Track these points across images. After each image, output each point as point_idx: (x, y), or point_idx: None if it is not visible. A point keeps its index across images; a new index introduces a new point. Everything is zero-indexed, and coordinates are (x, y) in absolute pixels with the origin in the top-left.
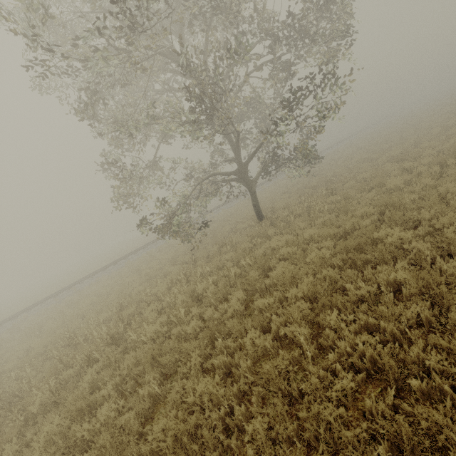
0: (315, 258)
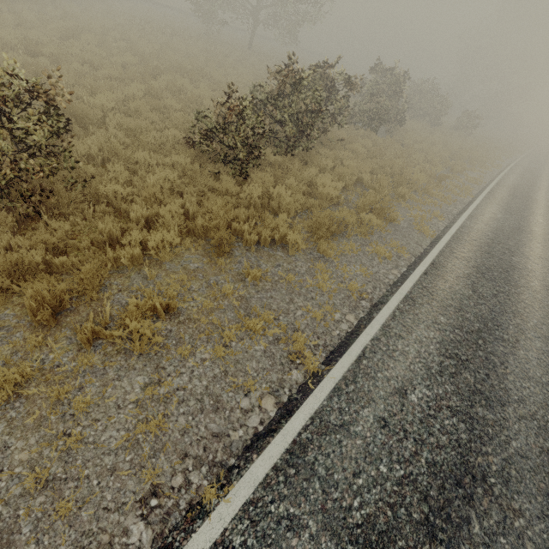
0: (265, 64)
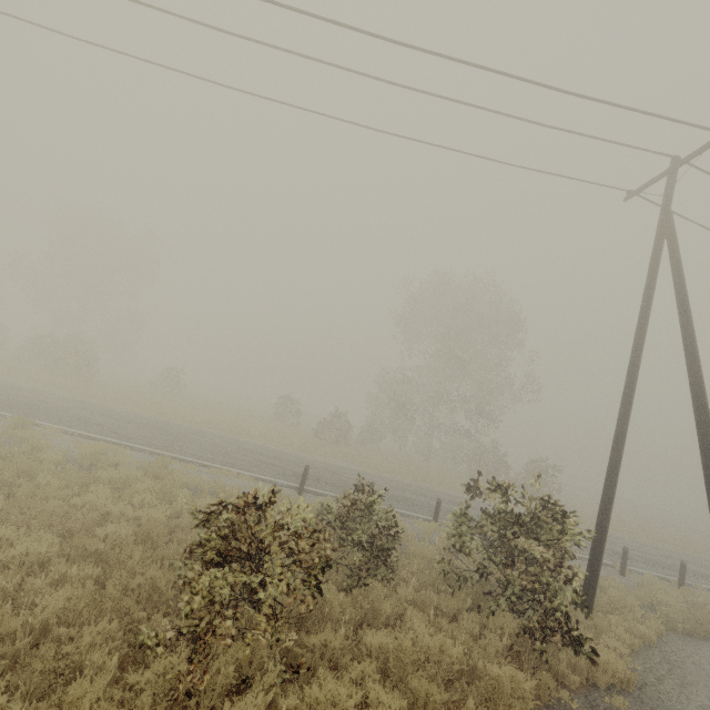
0: None
